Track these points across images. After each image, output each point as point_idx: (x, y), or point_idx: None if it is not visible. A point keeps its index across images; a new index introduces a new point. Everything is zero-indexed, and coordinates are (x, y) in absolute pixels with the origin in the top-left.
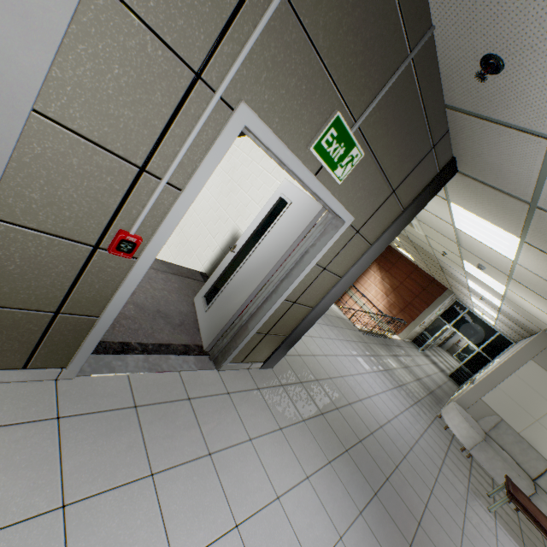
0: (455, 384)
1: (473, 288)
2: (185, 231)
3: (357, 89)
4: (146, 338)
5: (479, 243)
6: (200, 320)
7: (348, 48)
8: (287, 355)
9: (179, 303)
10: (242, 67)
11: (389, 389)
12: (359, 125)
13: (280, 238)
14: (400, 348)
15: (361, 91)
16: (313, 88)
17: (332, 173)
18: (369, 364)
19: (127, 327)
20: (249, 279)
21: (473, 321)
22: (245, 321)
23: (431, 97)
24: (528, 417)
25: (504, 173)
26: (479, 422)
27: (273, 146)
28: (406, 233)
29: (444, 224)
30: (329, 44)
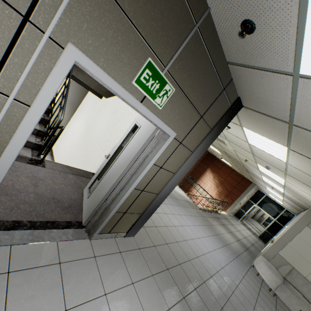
0: (262, 242)
1: (266, 181)
2: (88, 148)
3: (162, 44)
4: (37, 217)
5: (264, 152)
6: (84, 204)
7: (149, 14)
8: (147, 226)
9: (71, 193)
10: (64, 16)
11: (218, 248)
12: (168, 69)
13: (132, 148)
14: (226, 219)
15: (165, 46)
16: (127, 39)
17: (153, 101)
18: (205, 231)
19: (23, 210)
20: (113, 176)
21: (269, 202)
22: (109, 204)
23: (216, 55)
24: (310, 265)
25: (270, 104)
26: (278, 270)
27: (102, 78)
28: (223, 149)
29: (242, 141)
30: (134, 9)
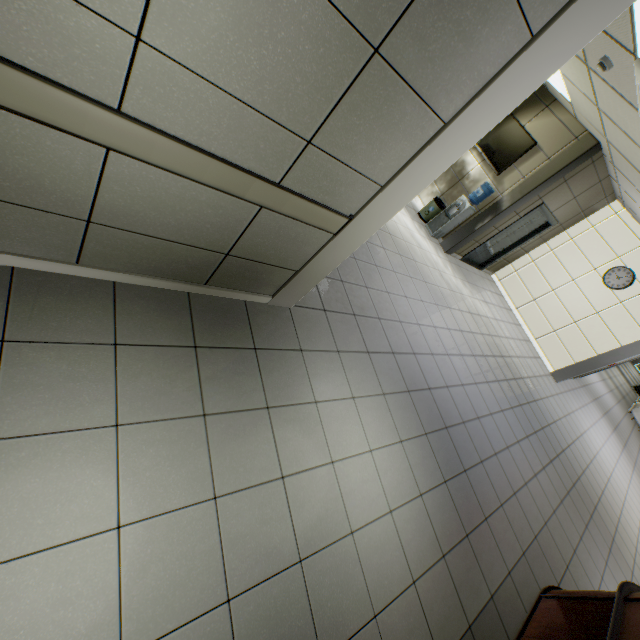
0: (635, 394)
1: None
2: None
3: None
4: None
5: None
6: None
7: None
8: None
9: None
10: None
11: (607, 392)
12: None
13: None
14: None
15: None
16: None
17: None
18: (597, 376)
19: None
20: None
21: None
22: None
23: None
24: None
25: None
26: None
27: None
28: None
29: None
30: None
